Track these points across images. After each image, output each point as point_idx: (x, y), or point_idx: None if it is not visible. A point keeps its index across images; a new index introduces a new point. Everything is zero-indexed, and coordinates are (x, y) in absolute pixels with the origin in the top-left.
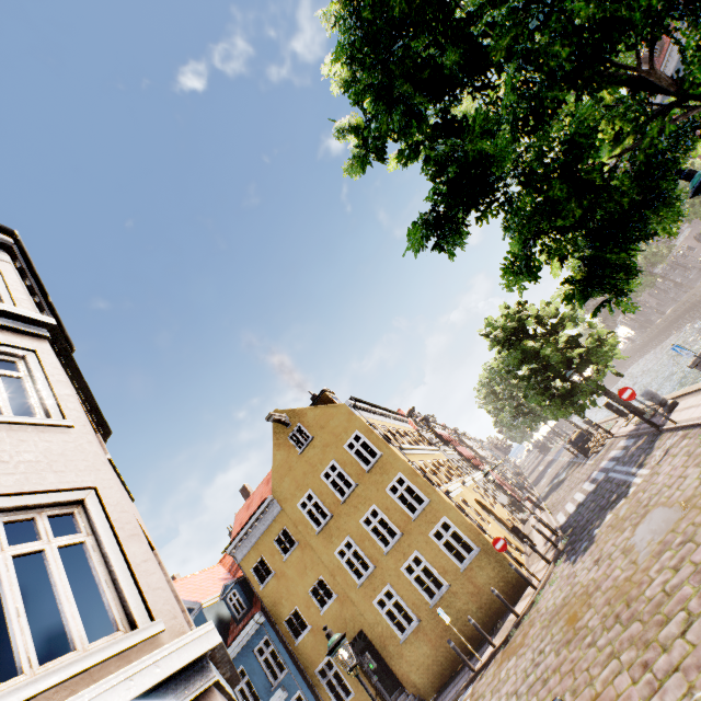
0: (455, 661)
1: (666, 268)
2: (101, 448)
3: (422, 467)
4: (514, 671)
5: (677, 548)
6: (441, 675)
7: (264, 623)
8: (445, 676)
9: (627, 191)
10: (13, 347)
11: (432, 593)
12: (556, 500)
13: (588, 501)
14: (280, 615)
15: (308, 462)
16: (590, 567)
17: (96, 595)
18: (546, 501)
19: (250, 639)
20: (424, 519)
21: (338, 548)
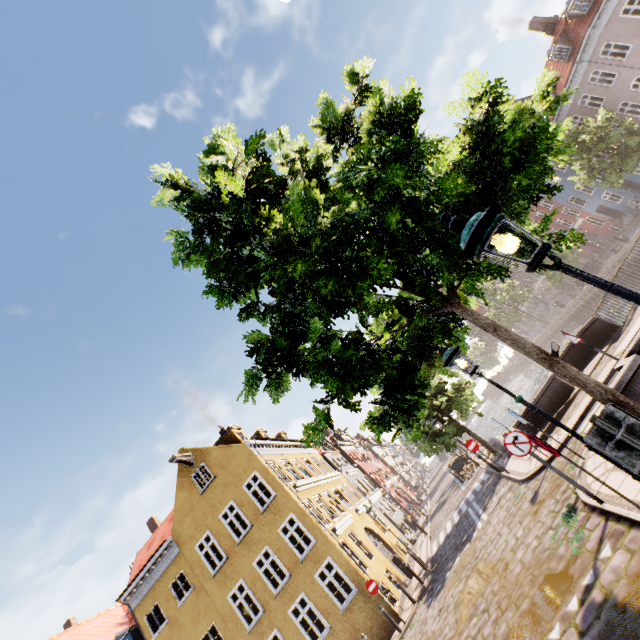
0: None
1: (532, 303)
2: None
3: (314, 503)
4: None
5: (480, 615)
6: None
7: None
8: None
9: (395, 367)
10: None
11: (315, 636)
12: (437, 523)
13: (452, 534)
14: None
15: (208, 502)
16: (435, 617)
17: None
18: (431, 521)
19: None
20: (311, 560)
21: (232, 591)
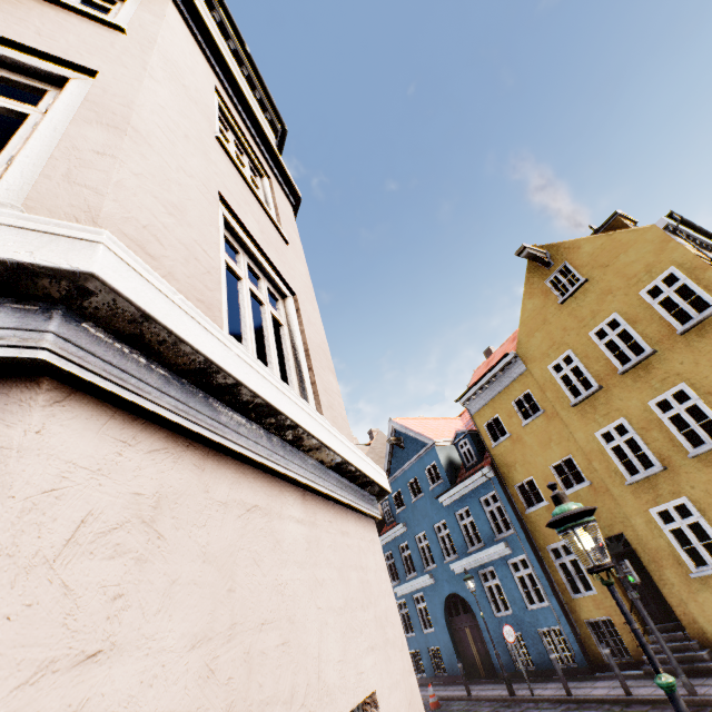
0: None
1: None
2: (199, 113)
3: None
4: None
5: None
6: None
7: (492, 479)
8: None
9: None
10: None
11: None
12: None
13: None
14: (512, 478)
15: (571, 315)
16: None
17: (284, 362)
18: None
19: (476, 487)
20: None
21: (603, 429)
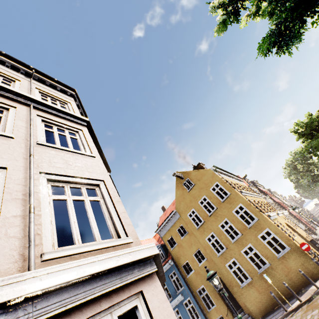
0: (273, 303)
1: None
2: None
3: (253, 202)
4: (317, 317)
5: None
6: (265, 309)
7: (173, 265)
8: (267, 310)
9: None
10: (74, 128)
11: (259, 266)
12: None
13: None
14: (180, 262)
15: (192, 196)
16: None
17: (107, 235)
18: None
19: (167, 270)
20: (254, 228)
21: (207, 237)
